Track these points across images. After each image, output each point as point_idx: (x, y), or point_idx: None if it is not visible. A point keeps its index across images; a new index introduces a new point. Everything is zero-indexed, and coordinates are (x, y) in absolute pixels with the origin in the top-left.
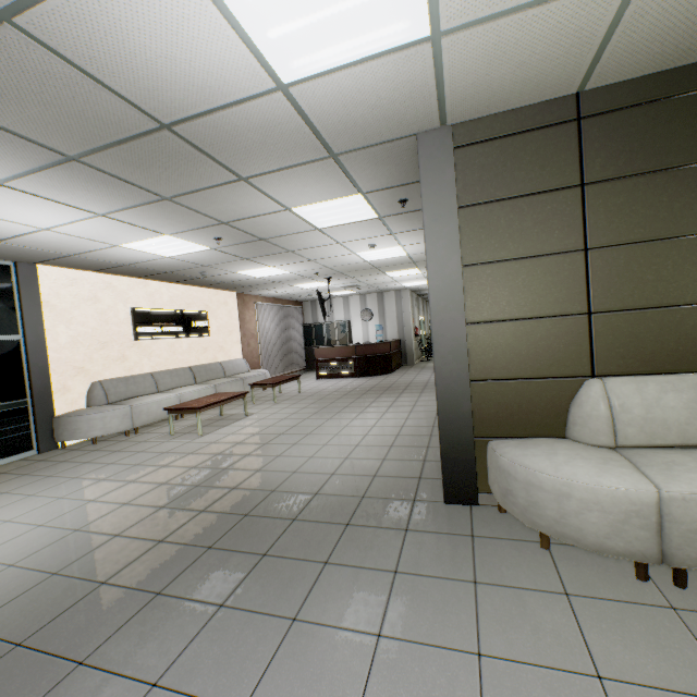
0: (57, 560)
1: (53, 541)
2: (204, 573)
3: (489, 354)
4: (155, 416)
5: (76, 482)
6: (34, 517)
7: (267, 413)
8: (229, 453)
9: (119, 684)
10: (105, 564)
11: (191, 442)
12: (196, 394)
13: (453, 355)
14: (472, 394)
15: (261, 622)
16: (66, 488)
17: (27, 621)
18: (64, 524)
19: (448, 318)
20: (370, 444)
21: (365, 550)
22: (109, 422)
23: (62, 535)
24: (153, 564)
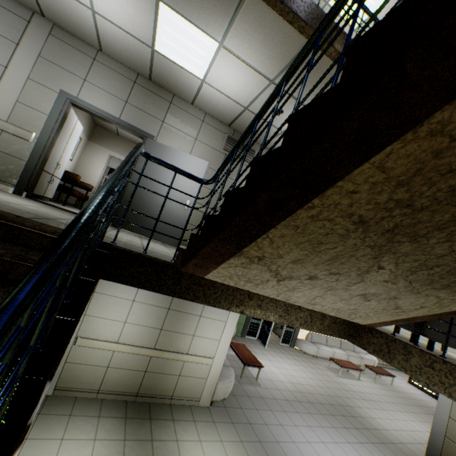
0: (309, 390)
1: (307, 384)
2: (341, 419)
3: (454, 432)
4: (323, 355)
5: (305, 368)
6: (300, 373)
7: (368, 384)
8: (349, 392)
9: (328, 422)
10: (320, 399)
11: (335, 377)
12: (339, 354)
13: (440, 423)
14: (444, 440)
15: (353, 436)
16: (303, 368)
17: (310, 399)
18: (307, 381)
19: (442, 410)
20: (410, 434)
21: (384, 450)
22: (310, 349)
23: (308, 384)
24: (330, 407)
